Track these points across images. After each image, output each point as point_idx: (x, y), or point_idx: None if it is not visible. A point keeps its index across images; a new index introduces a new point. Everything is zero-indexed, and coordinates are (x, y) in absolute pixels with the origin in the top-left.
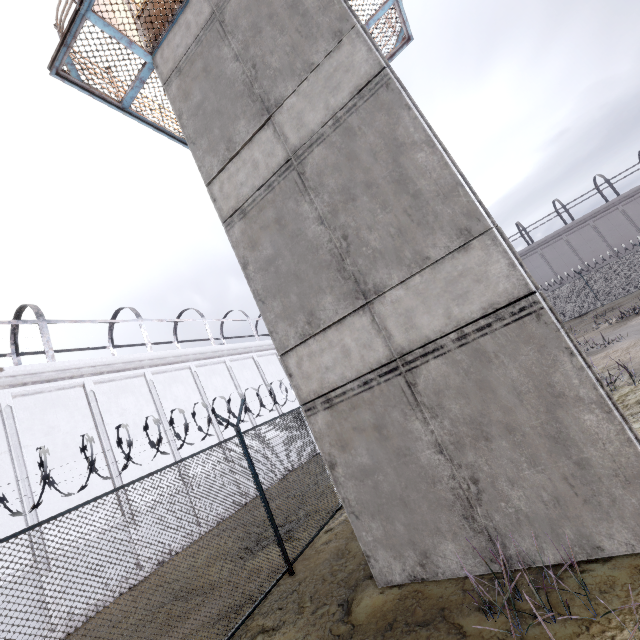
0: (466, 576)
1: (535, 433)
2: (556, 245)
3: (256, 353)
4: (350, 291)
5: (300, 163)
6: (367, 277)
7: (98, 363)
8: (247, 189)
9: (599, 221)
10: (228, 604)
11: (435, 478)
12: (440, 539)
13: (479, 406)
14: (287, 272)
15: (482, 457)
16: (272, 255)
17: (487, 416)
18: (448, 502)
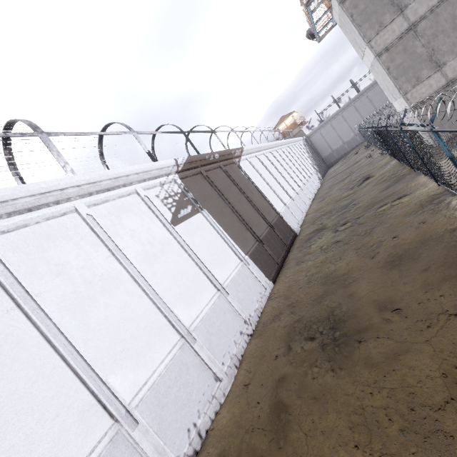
0: None
1: None
2: None
3: (280, 147)
4: (434, 66)
5: (415, 28)
6: (440, 61)
7: (255, 147)
8: (389, 41)
9: None
10: (377, 180)
11: None
12: None
13: None
14: (408, 67)
15: None
16: (401, 62)
17: None
18: None
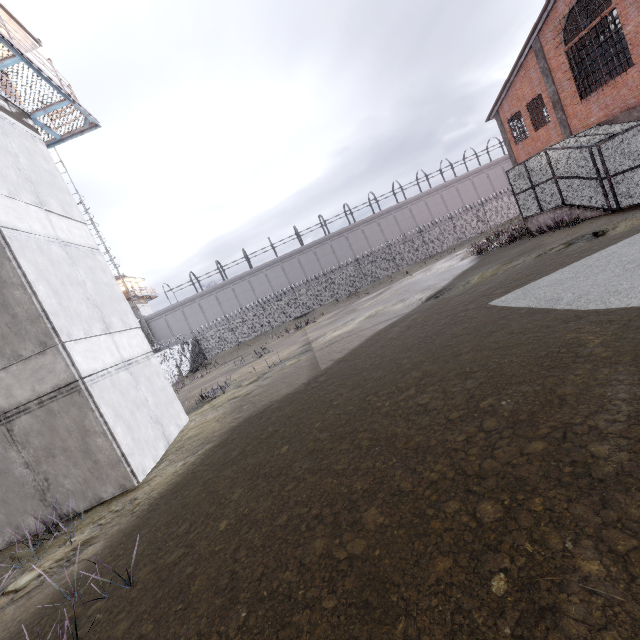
0: (41, 531)
1: (77, 450)
2: (292, 261)
3: None
4: None
5: None
6: None
7: None
8: None
9: (318, 249)
10: None
11: (25, 483)
12: (27, 516)
13: (50, 439)
14: None
15: (51, 466)
16: None
17: (54, 444)
18: (32, 494)
